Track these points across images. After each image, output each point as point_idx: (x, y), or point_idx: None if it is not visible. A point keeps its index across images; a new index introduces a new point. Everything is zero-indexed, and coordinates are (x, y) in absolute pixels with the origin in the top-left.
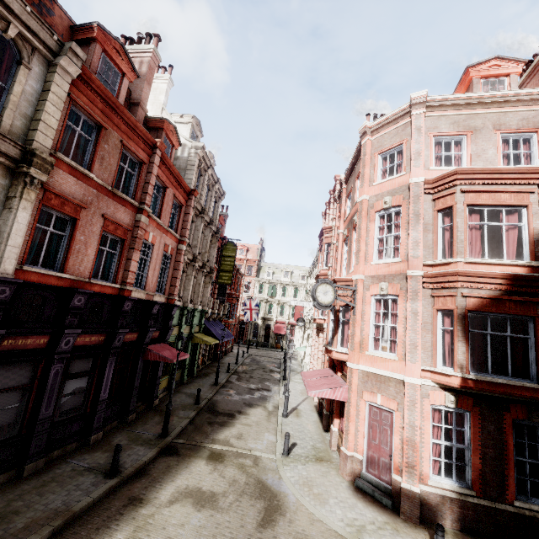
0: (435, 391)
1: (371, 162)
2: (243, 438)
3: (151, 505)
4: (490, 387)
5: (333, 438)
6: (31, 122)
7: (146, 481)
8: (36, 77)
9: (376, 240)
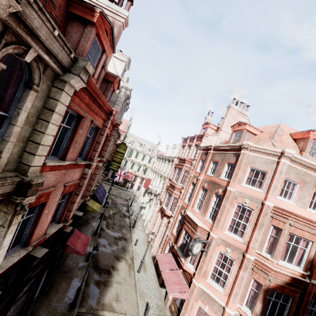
0: None
1: (244, 169)
2: (119, 300)
3: None
4: None
5: (168, 302)
6: (27, 142)
7: None
8: (41, 94)
9: (231, 219)
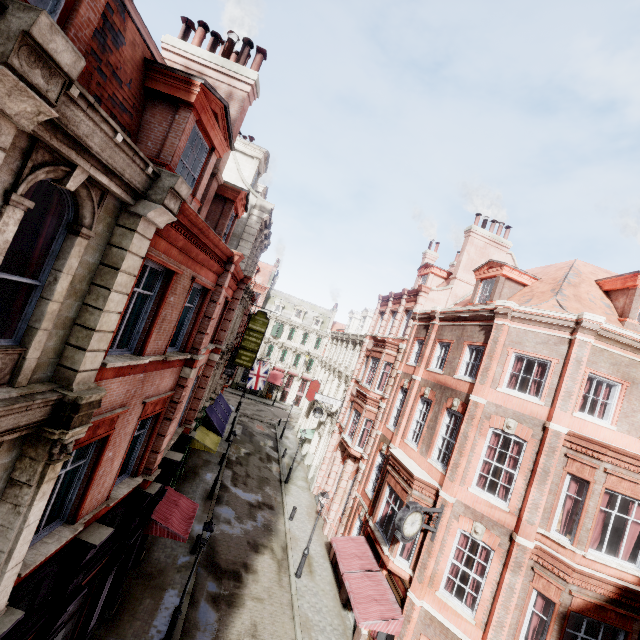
0: None
1: (501, 357)
2: (259, 635)
3: None
4: None
5: None
6: (72, 327)
7: None
8: (96, 242)
9: (481, 461)
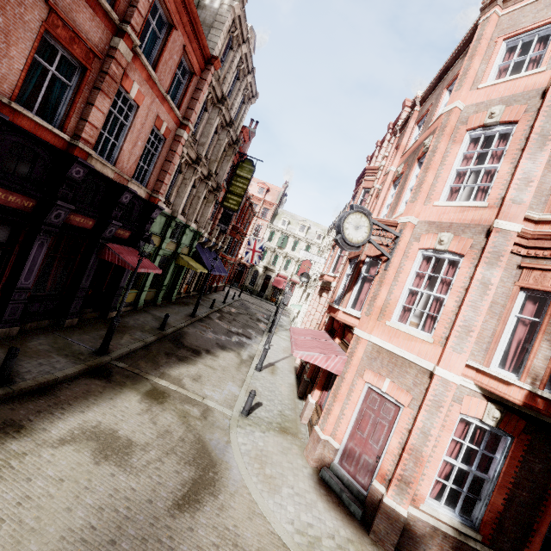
0: (474, 397)
1: (487, 52)
2: (201, 381)
3: (30, 439)
4: None
5: (307, 410)
6: None
7: (44, 403)
8: None
9: (453, 172)
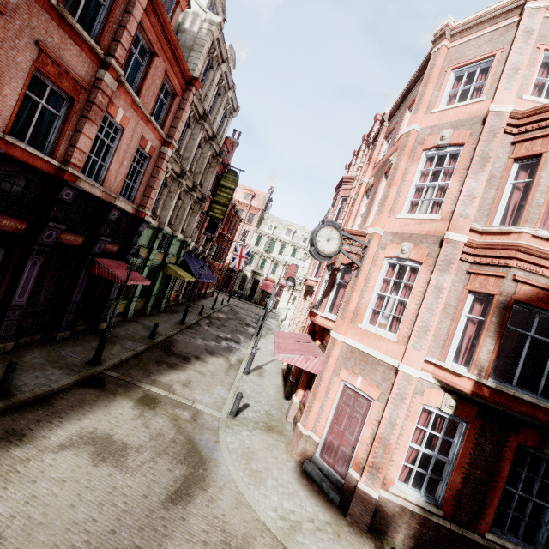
0: (434, 389)
1: (438, 81)
2: (191, 386)
3: (32, 446)
4: (509, 402)
5: (291, 409)
6: None
7: (43, 413)
8: None
9: (412, 188)
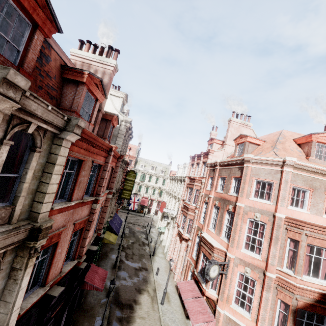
0: None
1: (249, 182)
2: None
3: None
4: None
5: None
6: (36, 193)
7: None
8: (44, 153)
9: (245, 236)
